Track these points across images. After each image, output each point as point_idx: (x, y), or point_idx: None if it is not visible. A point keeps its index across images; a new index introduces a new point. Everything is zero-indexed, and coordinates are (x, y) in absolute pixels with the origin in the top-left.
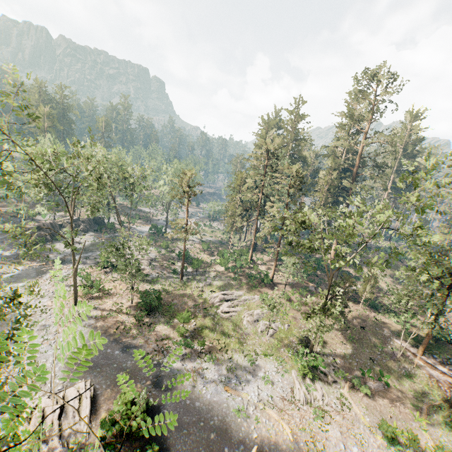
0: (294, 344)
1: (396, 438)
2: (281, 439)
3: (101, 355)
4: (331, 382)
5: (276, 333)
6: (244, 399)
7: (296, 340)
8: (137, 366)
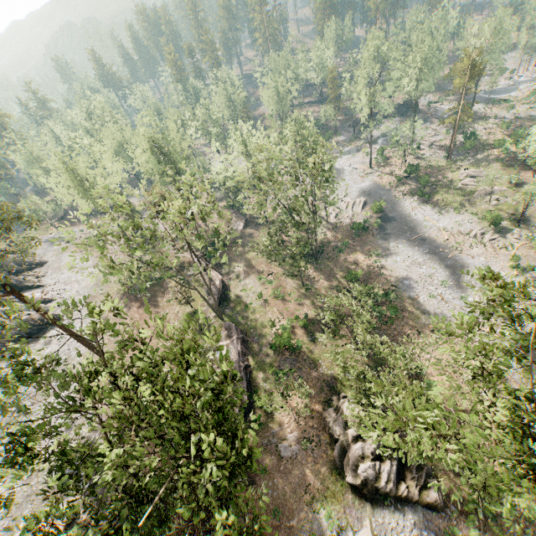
0: (509, 215)
1: (521, 267)
2: (439, 240)
3: (373, 192)
4: (512, 238)
5: (499, 205)
6: (434, 224)
7: (515, 213)
8: (387, 199)
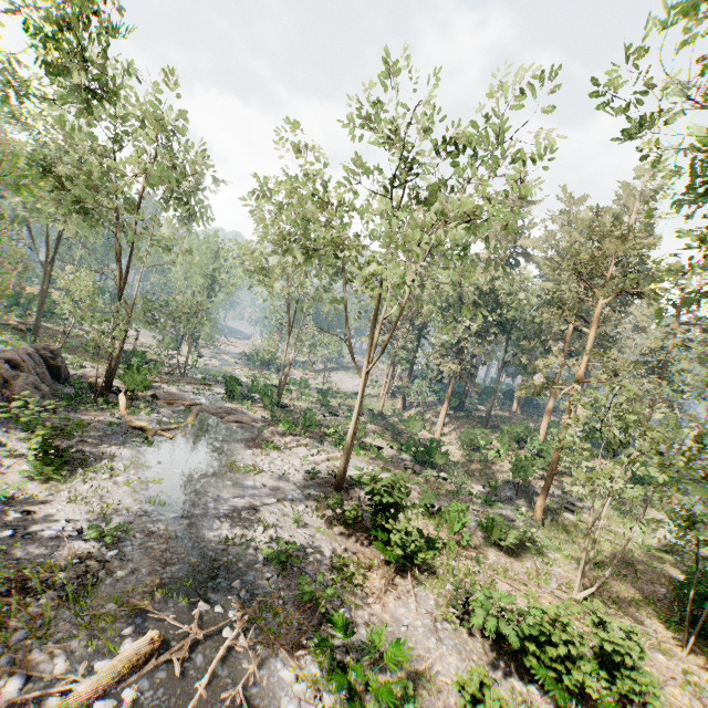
0: None
1: None
2: None
3: None
4: None
5: None
6: None
7: None
8: None
